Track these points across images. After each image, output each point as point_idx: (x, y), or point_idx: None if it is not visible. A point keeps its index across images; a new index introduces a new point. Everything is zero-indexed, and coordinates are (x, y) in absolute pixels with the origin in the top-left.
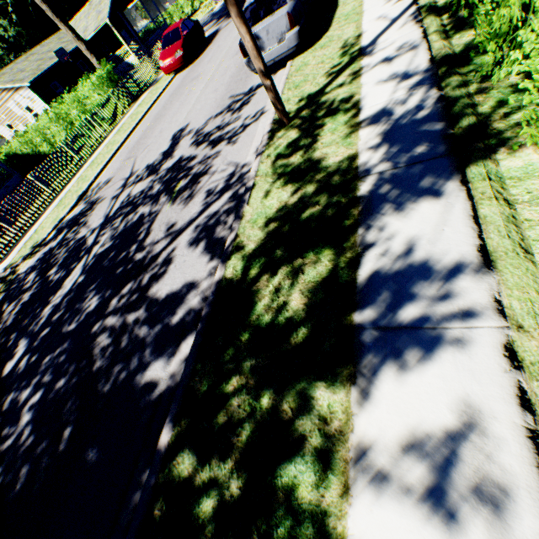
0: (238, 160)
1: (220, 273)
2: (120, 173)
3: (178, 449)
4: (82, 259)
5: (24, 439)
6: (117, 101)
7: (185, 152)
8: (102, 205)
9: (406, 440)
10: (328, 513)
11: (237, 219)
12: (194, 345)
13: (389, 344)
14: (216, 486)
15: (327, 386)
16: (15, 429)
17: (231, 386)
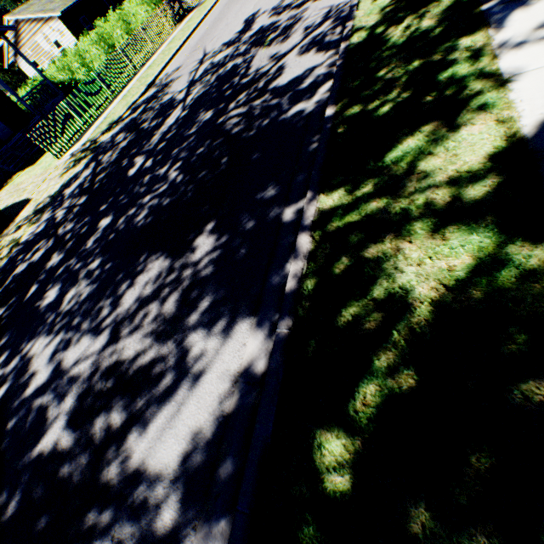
0: (331, 4)
1: (345, 45)
2: (190, 60)
3: (346, 109)
4: (178, 106)
5: (179, 181)
6: (164, 19)
7: (265, 22)
8: (180, 80)
9: (536, 26)
10: (483, 69)
11: (350, 20)
12: (337, 76)
13: (514, 5)
14: (387, 103)
15: (467, 37)
16: (166, 183)
17: (381, 73)
